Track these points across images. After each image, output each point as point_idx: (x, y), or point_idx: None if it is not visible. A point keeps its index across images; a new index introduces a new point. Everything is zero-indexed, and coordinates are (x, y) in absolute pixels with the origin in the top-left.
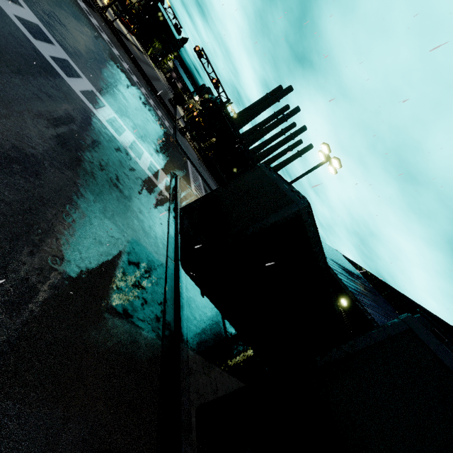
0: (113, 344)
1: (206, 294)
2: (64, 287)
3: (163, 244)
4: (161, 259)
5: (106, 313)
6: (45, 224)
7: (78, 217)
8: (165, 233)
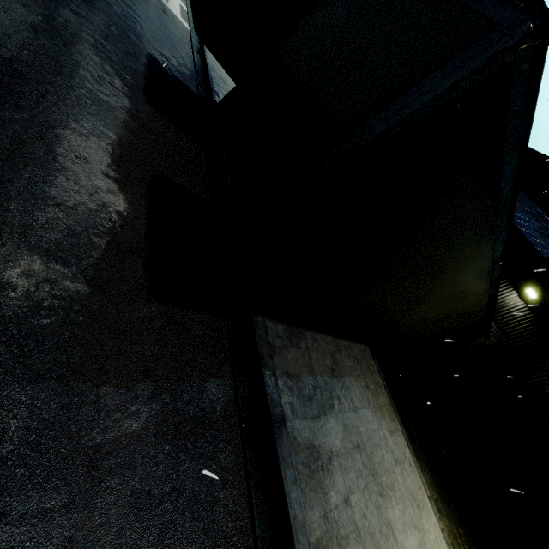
0: (156, 127)
1: (232, 77)
2: (93, 66)
3: (190, 75)
4: (191, 88)
5: (141, 103)
6: (48, 2)
7: (80, 9)
8: (192, 66)
